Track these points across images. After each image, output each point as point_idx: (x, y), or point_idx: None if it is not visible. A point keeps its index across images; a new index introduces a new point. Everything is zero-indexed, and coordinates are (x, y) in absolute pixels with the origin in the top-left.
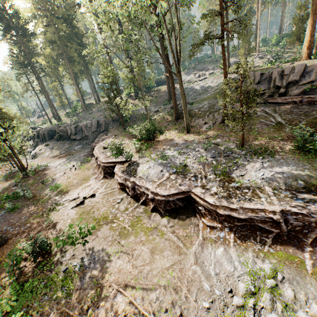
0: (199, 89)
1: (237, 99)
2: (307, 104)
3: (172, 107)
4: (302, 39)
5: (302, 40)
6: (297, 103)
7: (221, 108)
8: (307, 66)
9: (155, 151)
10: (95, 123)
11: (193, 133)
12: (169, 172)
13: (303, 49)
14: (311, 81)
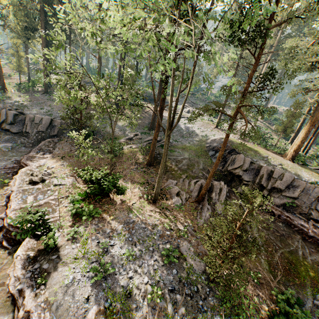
0: (184, 130)
1: (218, 171)
2: (284, 223)
3: (150, 142)
4: (289, 132)
5: (287, 133)
6: (276, 216)
7: (200, 175)
8: (295, 179)
9: (98, 233)
10: (47, 121)
11: (159, 207)
12: (98, 305)
13: (290, 149)
14: (294, 197)
